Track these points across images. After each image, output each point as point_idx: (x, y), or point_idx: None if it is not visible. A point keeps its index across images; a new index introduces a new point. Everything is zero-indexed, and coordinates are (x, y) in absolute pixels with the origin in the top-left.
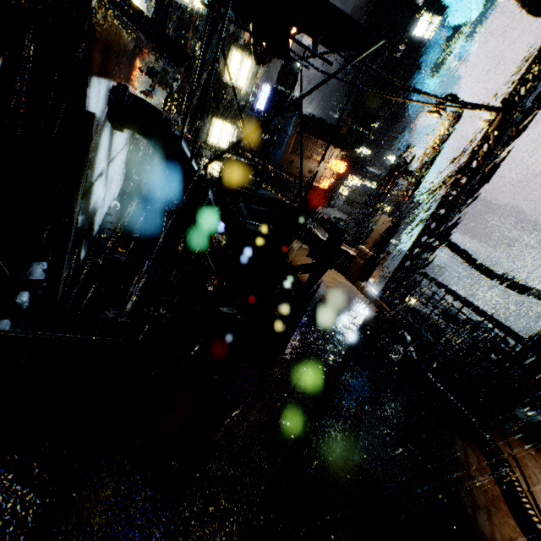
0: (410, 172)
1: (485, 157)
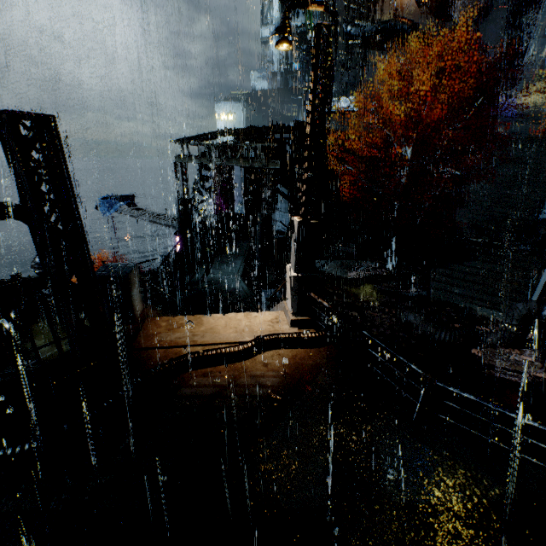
0: None
1: None
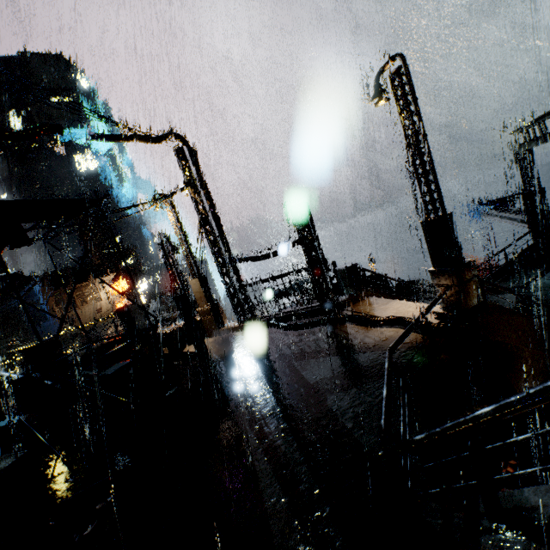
0: (176, 248)
1: (205, 210)
